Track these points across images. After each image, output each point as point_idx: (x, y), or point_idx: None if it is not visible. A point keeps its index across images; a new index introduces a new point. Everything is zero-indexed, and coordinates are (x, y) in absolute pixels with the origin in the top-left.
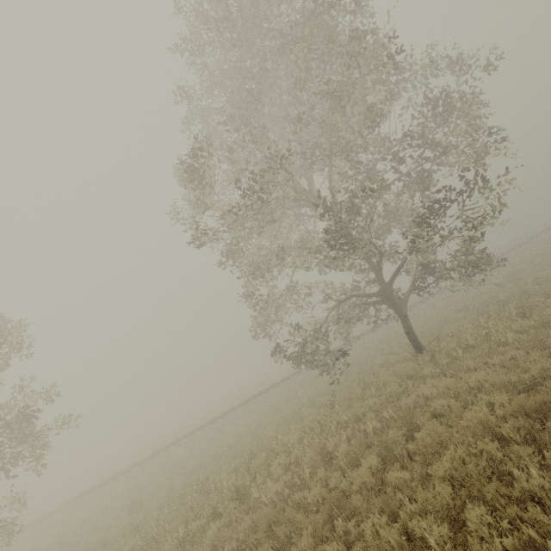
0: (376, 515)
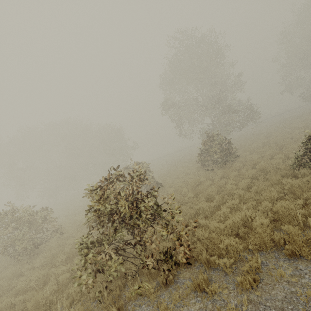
0: None
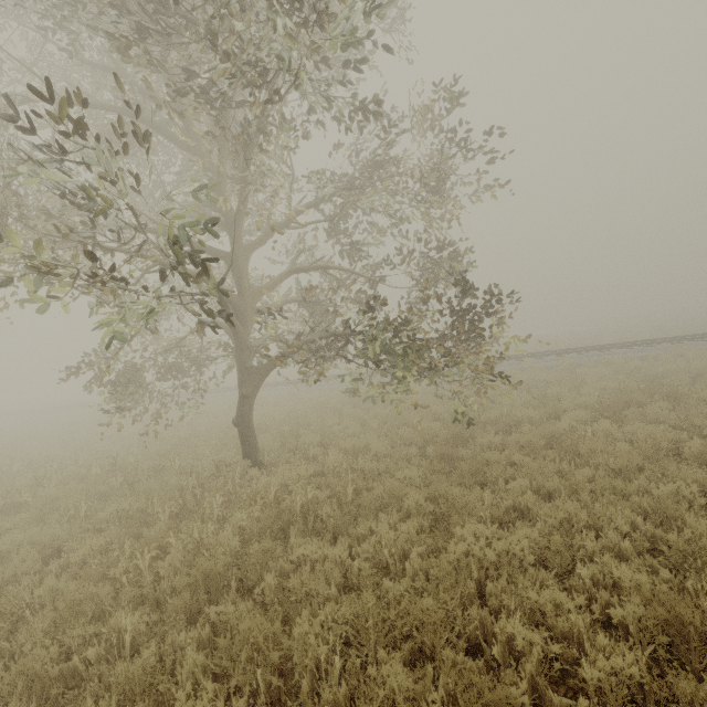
0: None
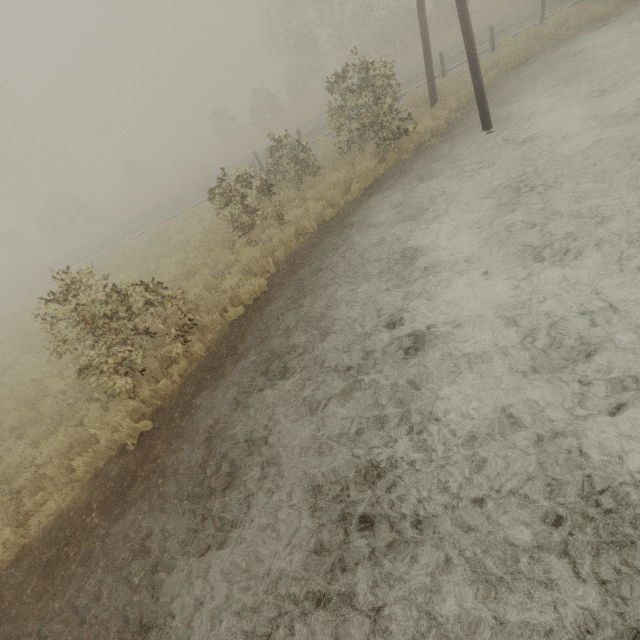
0: None
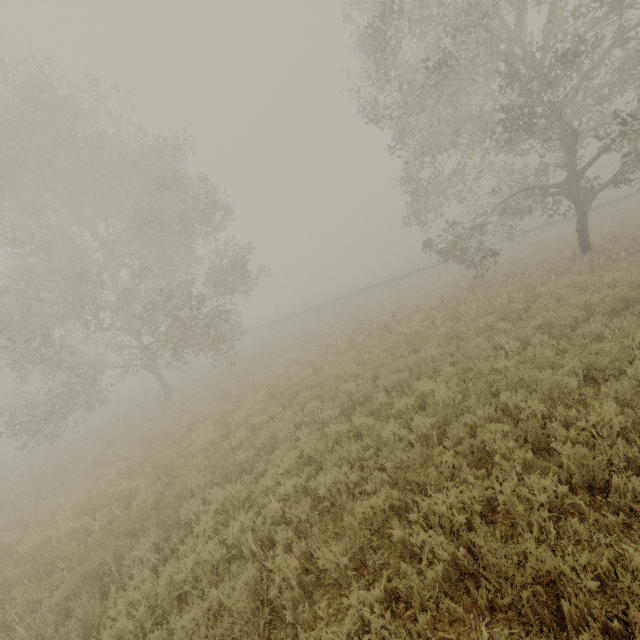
0: (480, 338)
